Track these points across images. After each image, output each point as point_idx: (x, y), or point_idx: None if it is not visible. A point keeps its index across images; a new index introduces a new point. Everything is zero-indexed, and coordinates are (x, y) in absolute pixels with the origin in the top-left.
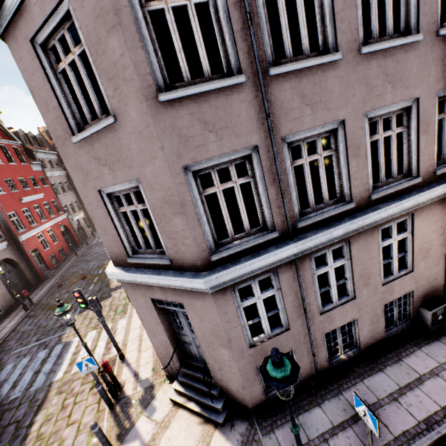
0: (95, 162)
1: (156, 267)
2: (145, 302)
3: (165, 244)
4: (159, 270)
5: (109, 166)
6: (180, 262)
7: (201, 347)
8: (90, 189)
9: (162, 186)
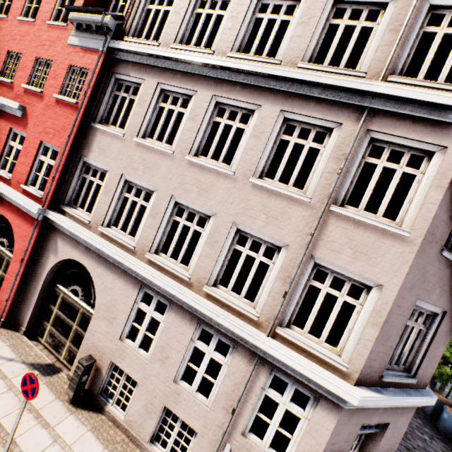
0: (437, 279)
1: (399, 385)
2: (349, 433)
3: (422, 364)
4: (402, 389)
5: (441, 290)
6: (419, 380)
7: None
8: (413, 294)
9: (451, 323)
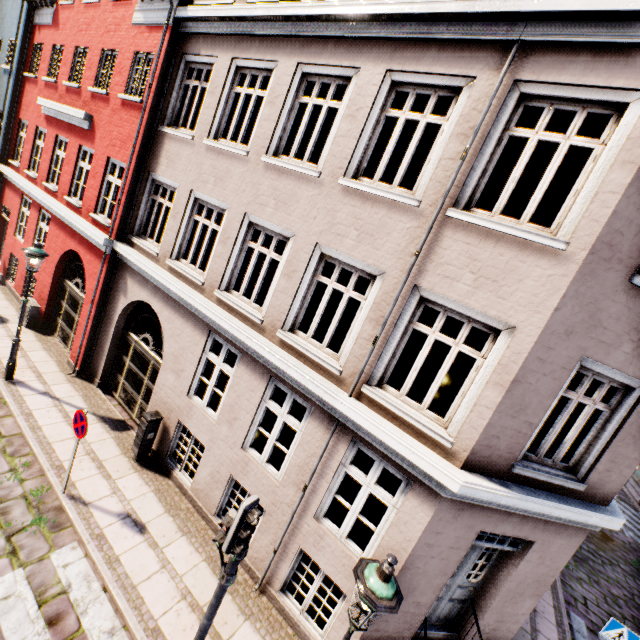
0: (626, 326)
1: (551, 488)
2: (458, 538)
3: (598, 465)
4: (555, 495)
5: (636, 346)
6: (593, 490)
7: (494, 603)
8: (571, 344)
9: None
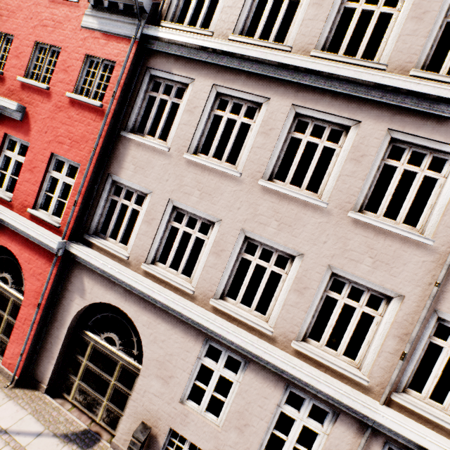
0: None
1: None
2: None
3: None
4: None
5: None
6: None
7: None
8: None
9: None
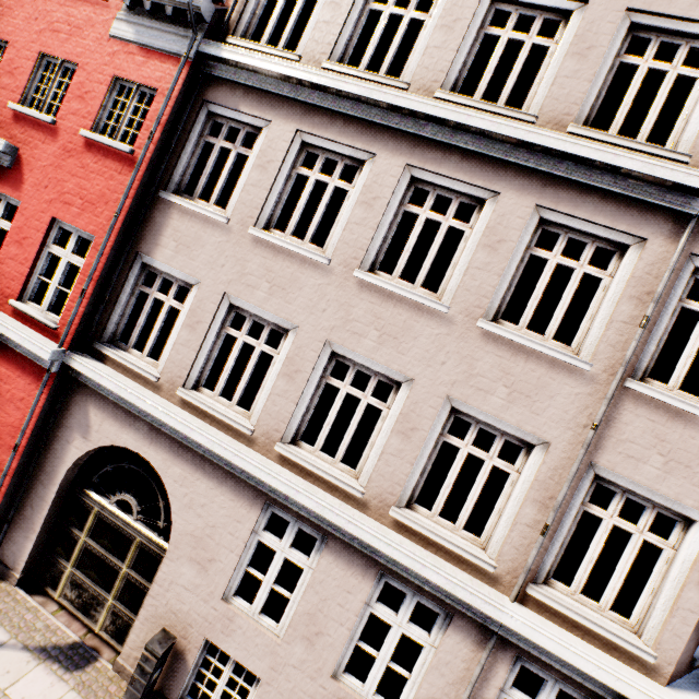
0: None
1: None
2: None
3: None
4: None
5: None
6: None
7: None
8: None
9: None
